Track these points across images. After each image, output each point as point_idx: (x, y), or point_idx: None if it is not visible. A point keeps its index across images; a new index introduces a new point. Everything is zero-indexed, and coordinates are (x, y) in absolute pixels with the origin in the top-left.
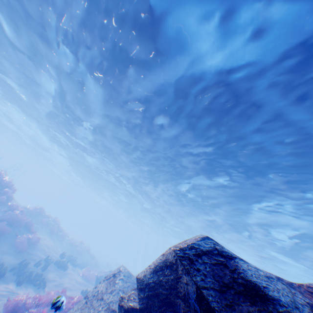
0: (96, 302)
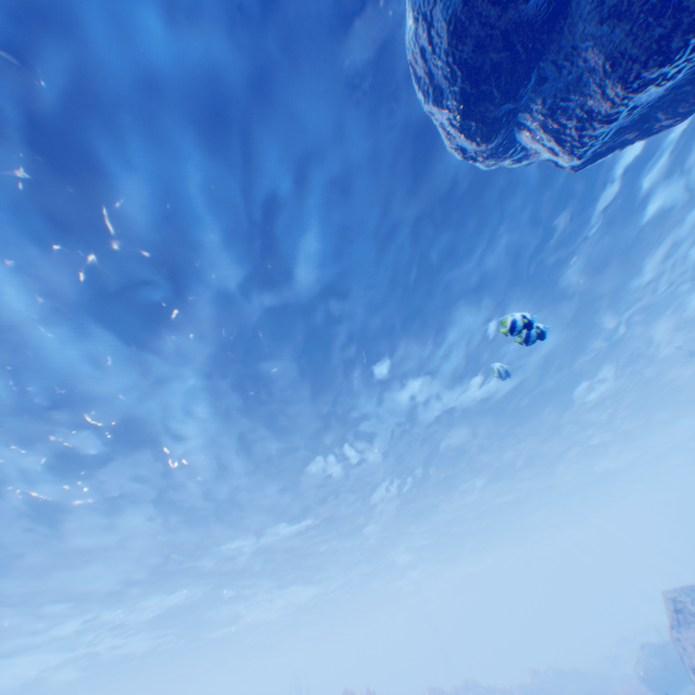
0: None
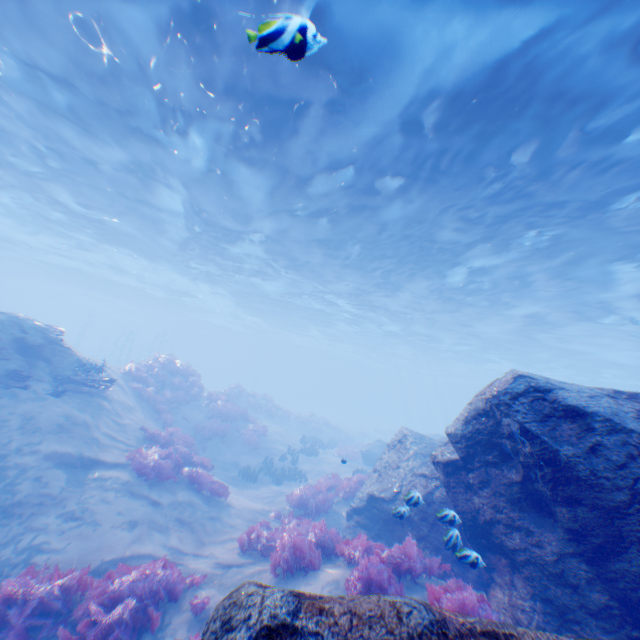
0: (392, 472)
